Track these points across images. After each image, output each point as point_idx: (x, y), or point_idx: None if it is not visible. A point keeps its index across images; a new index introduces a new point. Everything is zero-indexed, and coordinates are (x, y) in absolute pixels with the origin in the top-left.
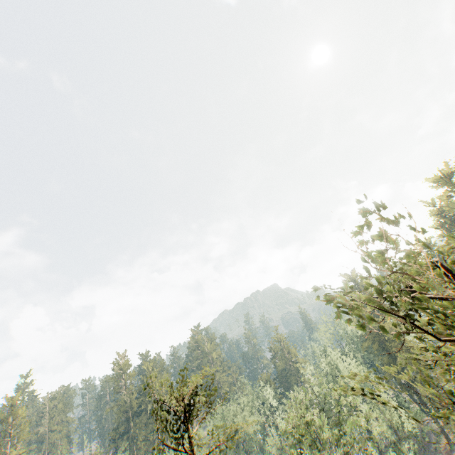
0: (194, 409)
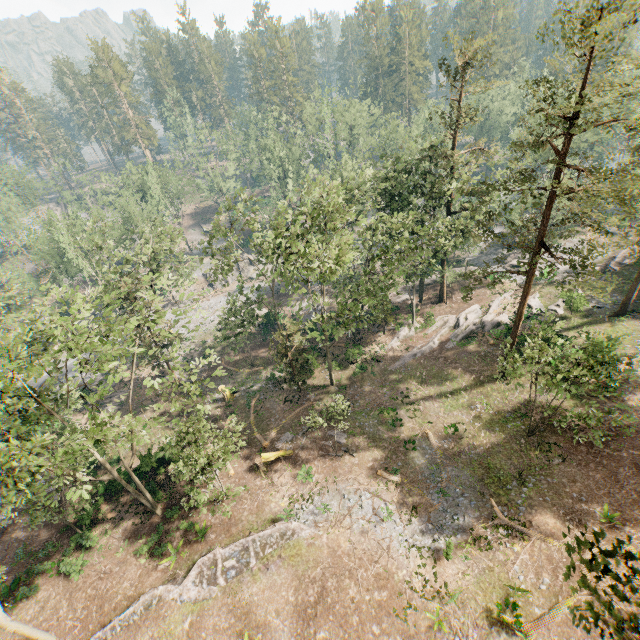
0: (471, 63)
